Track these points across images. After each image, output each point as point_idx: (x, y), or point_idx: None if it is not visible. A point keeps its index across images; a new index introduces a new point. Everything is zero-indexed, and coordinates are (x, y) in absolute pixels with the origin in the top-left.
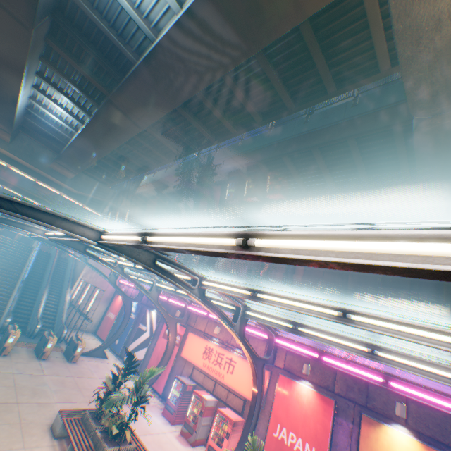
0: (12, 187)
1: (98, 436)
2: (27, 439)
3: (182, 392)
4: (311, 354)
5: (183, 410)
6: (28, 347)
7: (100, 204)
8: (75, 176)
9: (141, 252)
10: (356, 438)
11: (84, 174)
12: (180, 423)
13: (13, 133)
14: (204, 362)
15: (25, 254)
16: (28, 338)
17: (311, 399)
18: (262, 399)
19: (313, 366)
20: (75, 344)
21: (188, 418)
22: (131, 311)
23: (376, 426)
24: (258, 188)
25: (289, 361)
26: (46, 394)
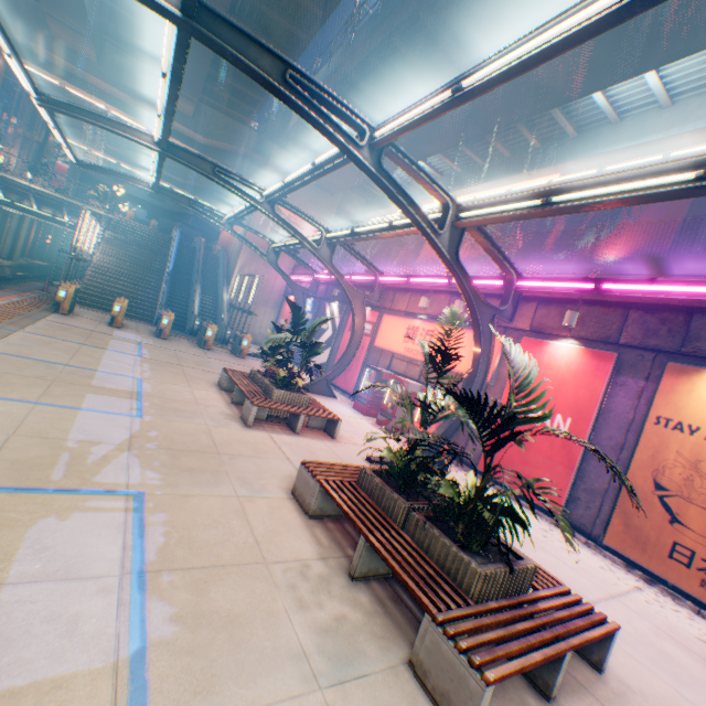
0: (129, 162)
1: (266, 384)
2: (193, 384)
3: (375, 381)
4: (581, 286)
5: (379, 403)
6: (189, 340)
7: (241, 161)
8: (194, 110)
9: (260, 55)
10: (649, 397)
11: (207, 108)
12: (376, 418)
13: (93, 37)
14: (405, 347)
15: (165, 246)
16: (189, 336)
17: (572, 361)
18: (489, 367)
19: (584, 316)
20: (240, 339)
21: (385, 406)
22: (304, 307)
23: (693, 376)
24: (500, 31)
25: (539, 319)
26: (211, 368)
